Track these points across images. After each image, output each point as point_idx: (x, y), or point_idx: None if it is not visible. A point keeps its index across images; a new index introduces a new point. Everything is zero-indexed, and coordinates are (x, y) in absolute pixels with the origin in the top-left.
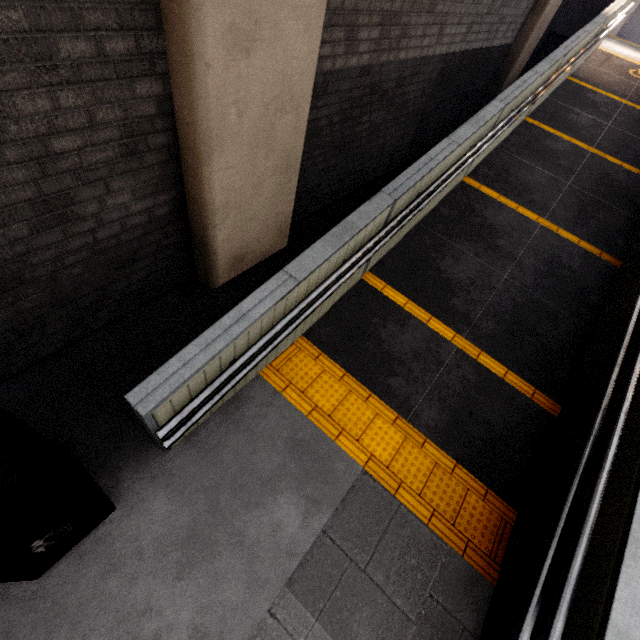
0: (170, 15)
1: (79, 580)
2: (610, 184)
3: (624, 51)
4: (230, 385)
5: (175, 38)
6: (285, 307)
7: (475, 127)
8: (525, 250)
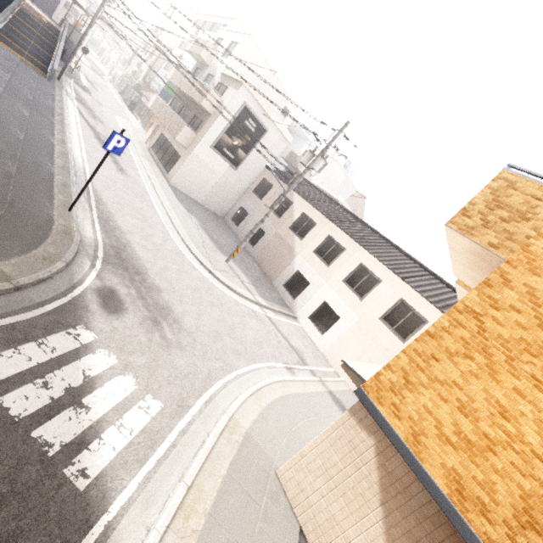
0: None
1: None
2: (45, 43)
3: (35, 8)
4: None
5: None
6: None
7: (11, 9)
8: (31, 46)
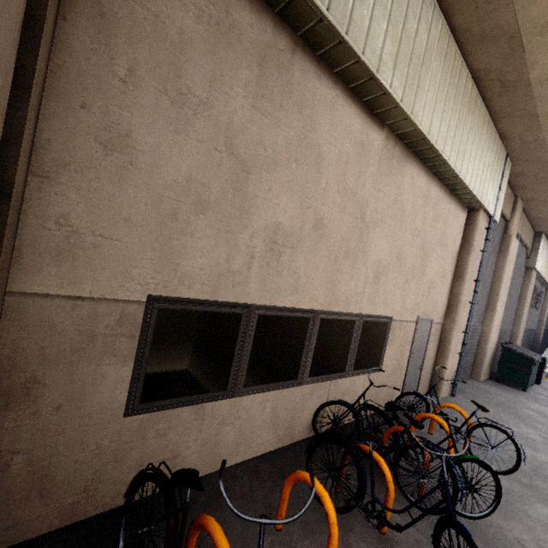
0: (516, 320)
1: (546, 387)
2: None
3: None
4: (547, 369)
5: (516, 322)
6: (547, 360)
7: None
8: None
